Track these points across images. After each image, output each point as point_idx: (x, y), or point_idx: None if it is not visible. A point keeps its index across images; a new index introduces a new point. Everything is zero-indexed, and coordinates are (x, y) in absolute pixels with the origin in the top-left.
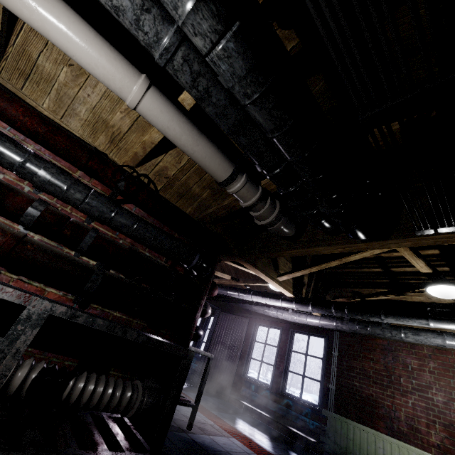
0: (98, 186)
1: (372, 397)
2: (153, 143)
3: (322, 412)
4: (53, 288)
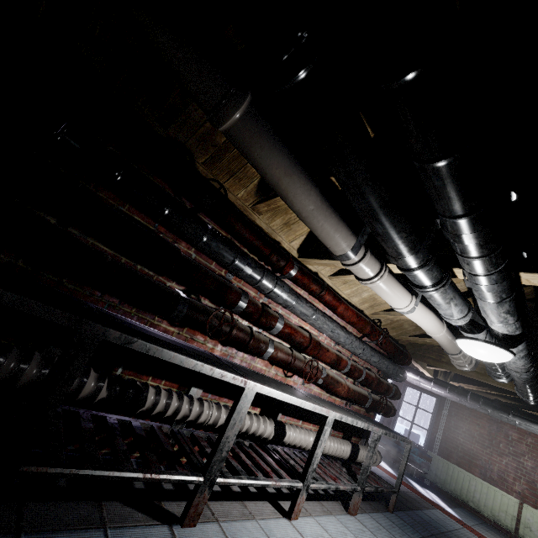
0: (354, 331)
1: (472, 451)
2: (405, 318)
3: (427, 453)
4: (338, 398)
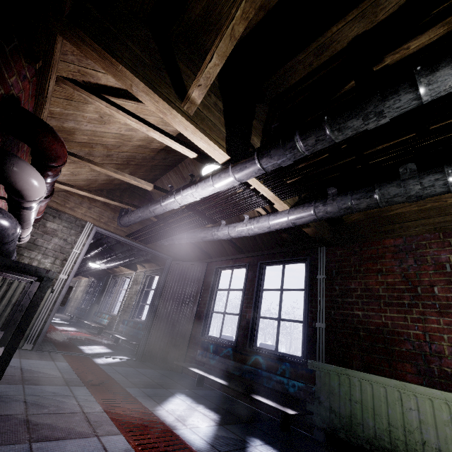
0: None
1: (386, 328)
2: None
3: (307, 366)
4: None
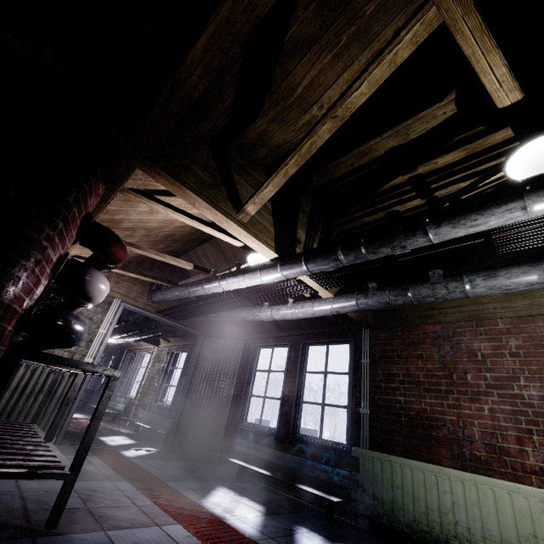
0: None
1: (425, 414)
2: None
3: (352, 453)
4: None
